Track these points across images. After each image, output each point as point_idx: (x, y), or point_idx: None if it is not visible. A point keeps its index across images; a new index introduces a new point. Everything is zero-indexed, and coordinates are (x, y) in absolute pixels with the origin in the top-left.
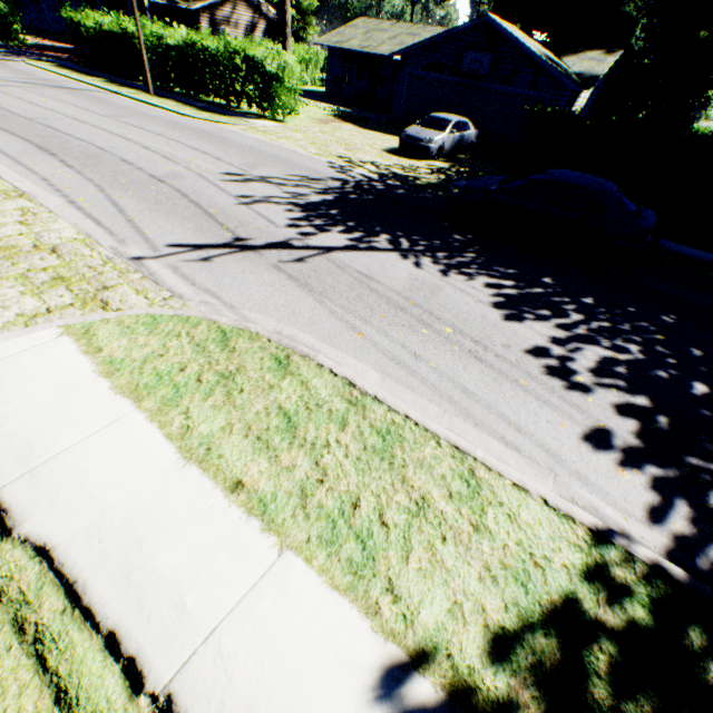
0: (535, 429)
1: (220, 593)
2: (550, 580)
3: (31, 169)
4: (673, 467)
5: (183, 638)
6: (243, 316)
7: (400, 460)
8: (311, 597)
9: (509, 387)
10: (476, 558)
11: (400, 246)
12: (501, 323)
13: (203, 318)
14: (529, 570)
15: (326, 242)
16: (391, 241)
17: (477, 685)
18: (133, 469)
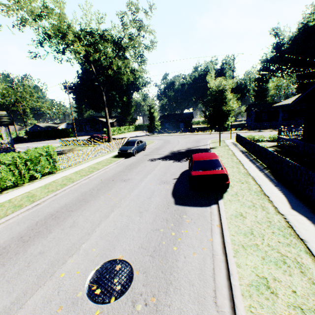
0: None
1: None
2: None
3: None
4: None
5: None
6: None
7: None
8: None
9: None
10: None
11: None
12: None
13: None
14: None
15: None
16: None
17: None
18: None
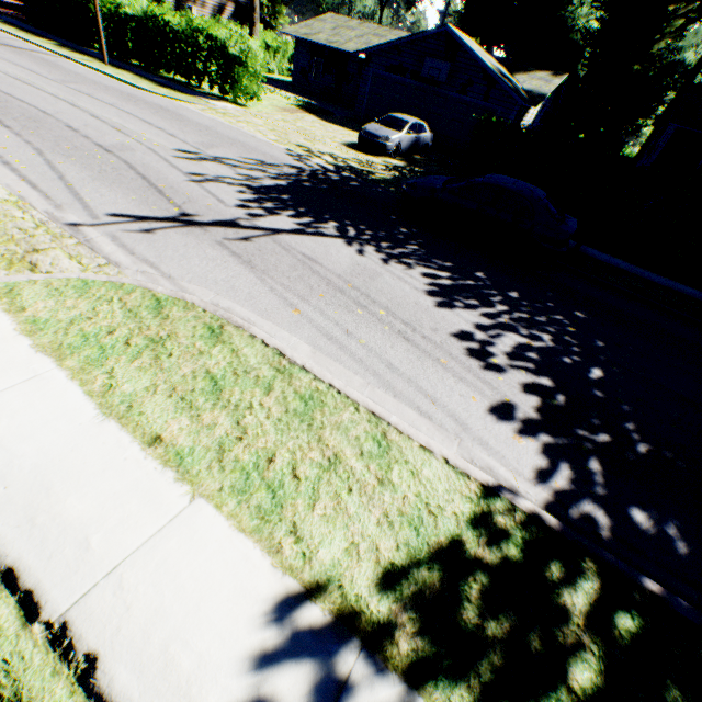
0: (448, 401)
1: (127, 534)
2: (441, 525)
3: None
4: (563, 436)
5: (84, 574)
6: (181, 287)
7: (319, 423)
8: (217, 538)
9: (431, 364)
10: (377, 507)
11: (347, 234)
12: (432, 309)
13: (138, 285)
14: (423, 517)
15: (275, 224)
16: (339, 228)
17: (362, 610)
18: (48, 422)
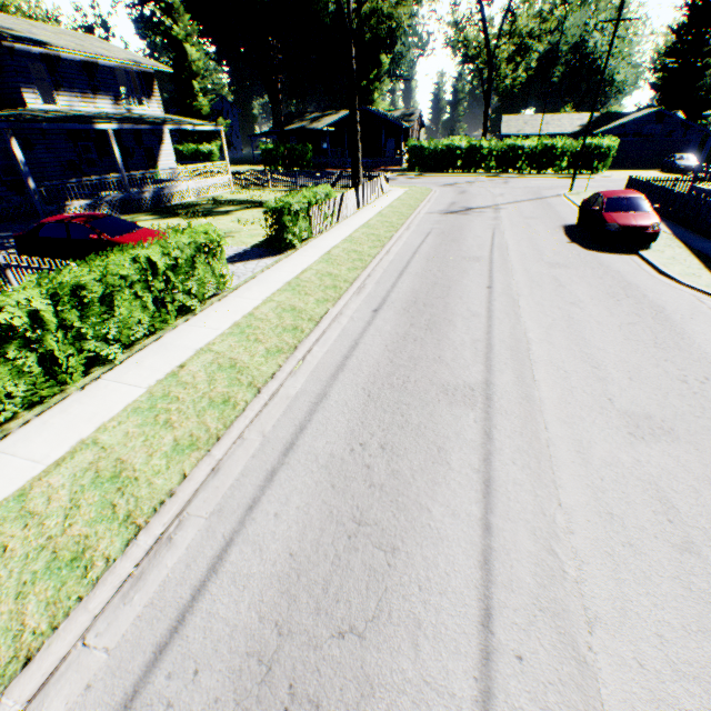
0: None
1: None
2: None
3: None
4: None
5: None
6: None
7: None
8: None
9: None
10: None
11: None
12: None
13: None
14: None
15: None
16: None
17: None
18: None
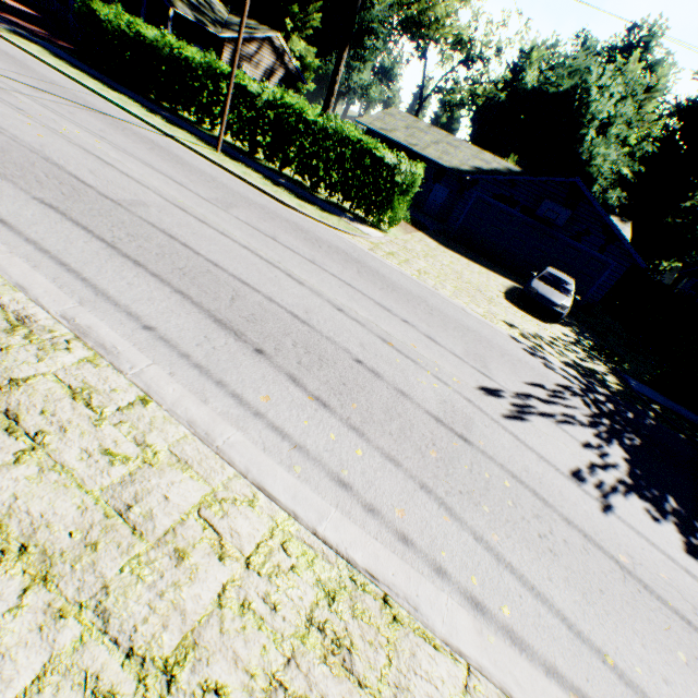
0: None
1: None
2: None
3: (282, 431)
4: None
5: None
6: None
7: None
8: None
9: None
10: None
11: None
12: None
13: None
14: None
15: None
16: None
17: None
18: None
